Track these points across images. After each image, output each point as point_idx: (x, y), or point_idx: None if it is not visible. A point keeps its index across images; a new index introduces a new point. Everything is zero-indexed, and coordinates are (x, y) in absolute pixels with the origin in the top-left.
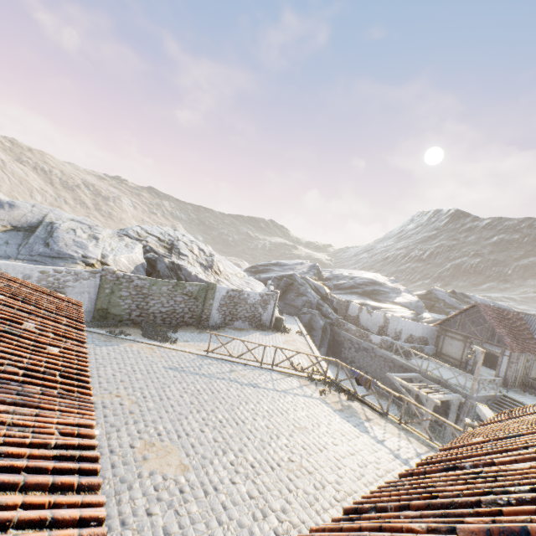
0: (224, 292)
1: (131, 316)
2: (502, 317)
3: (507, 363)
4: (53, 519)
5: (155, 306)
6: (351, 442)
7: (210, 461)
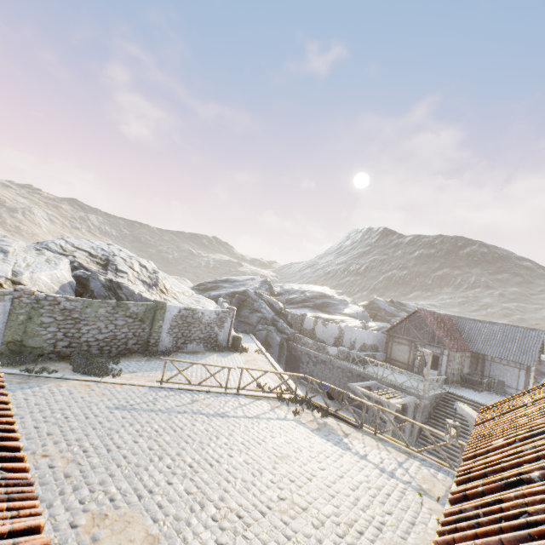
0: (175, 312)
1: (56, 348)
2: (438, 321)
3: (446, 362)
4: None
5: (89, 333)
6: (337, 463)
7: (186, 521)
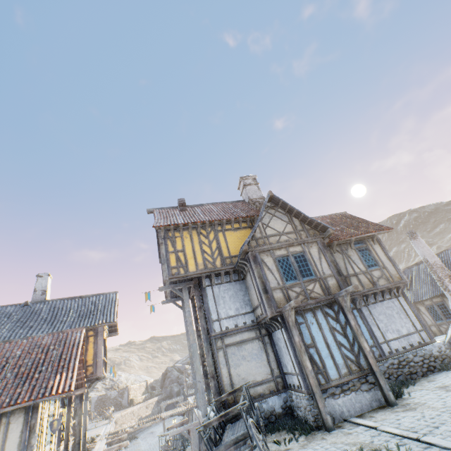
0: (96, 398)
1: None
2: None
3: None
4: None
5: None
6: None
7: None
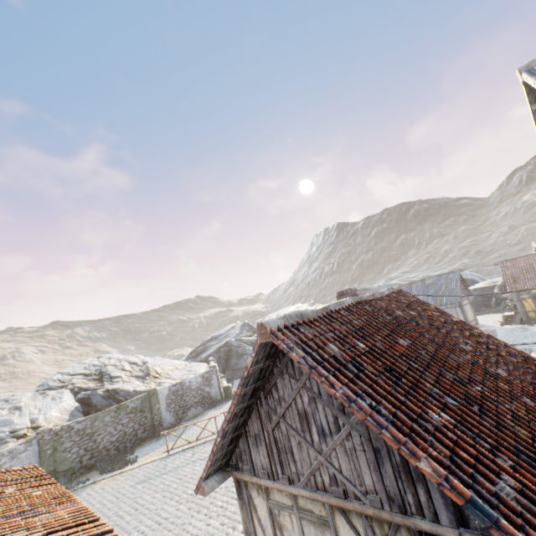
0: (166, 391)
1: (82, 463)
2: None
3: None
4: (82, 529)
5: (104, 440)
6: None
7: (189, 523)
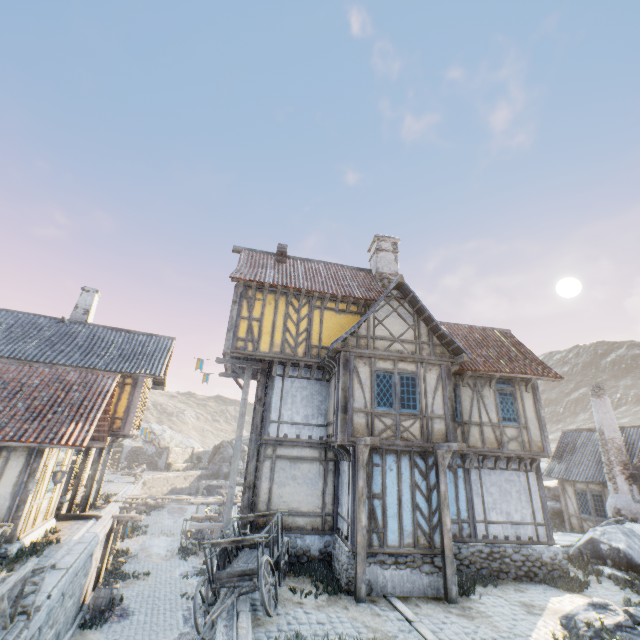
0: (129, 448)
1: None
2: None
3: None
4: None
5: None
6: None
7: None
